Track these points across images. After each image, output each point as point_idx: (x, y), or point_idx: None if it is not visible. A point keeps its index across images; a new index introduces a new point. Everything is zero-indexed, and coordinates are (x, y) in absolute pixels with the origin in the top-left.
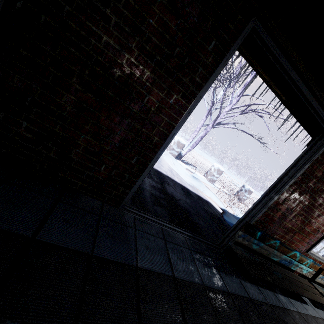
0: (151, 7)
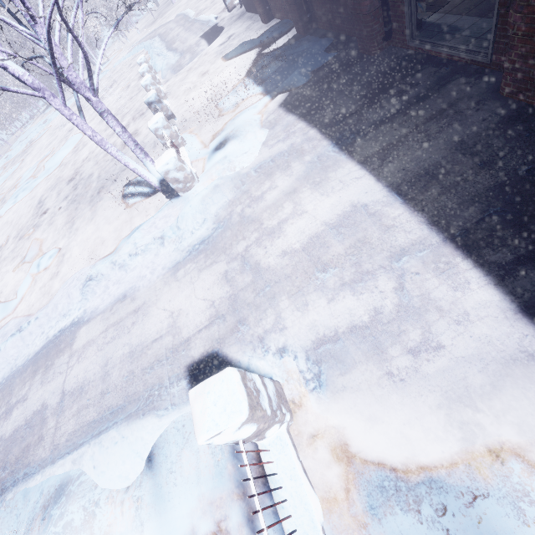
0: None
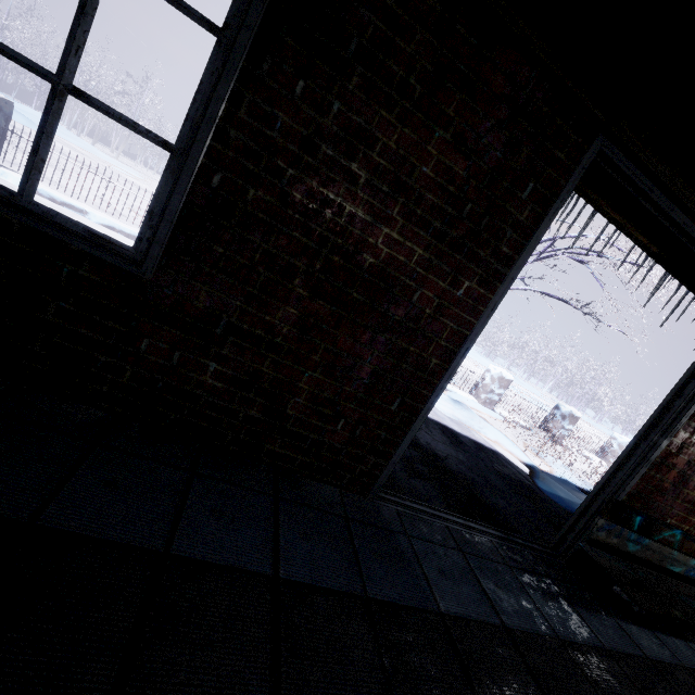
0: (424, 147)
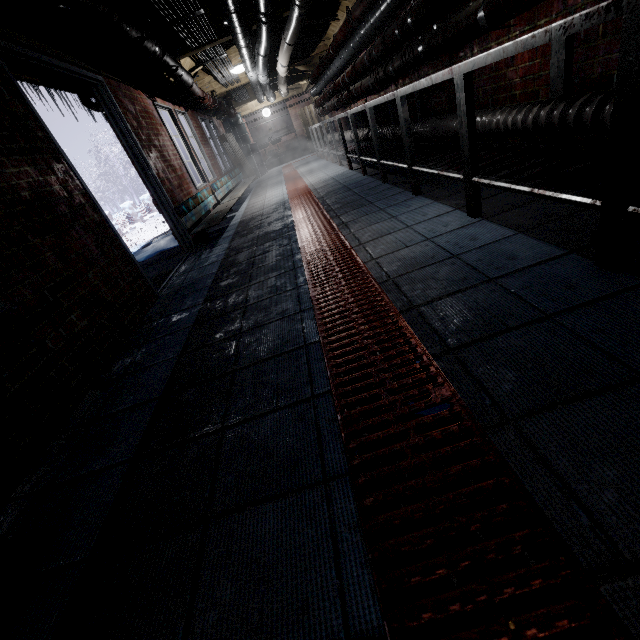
0: None
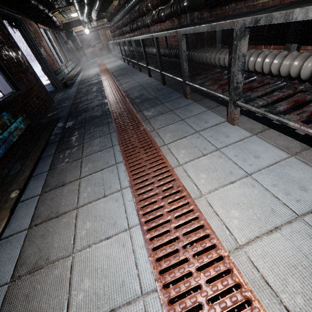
0: None
